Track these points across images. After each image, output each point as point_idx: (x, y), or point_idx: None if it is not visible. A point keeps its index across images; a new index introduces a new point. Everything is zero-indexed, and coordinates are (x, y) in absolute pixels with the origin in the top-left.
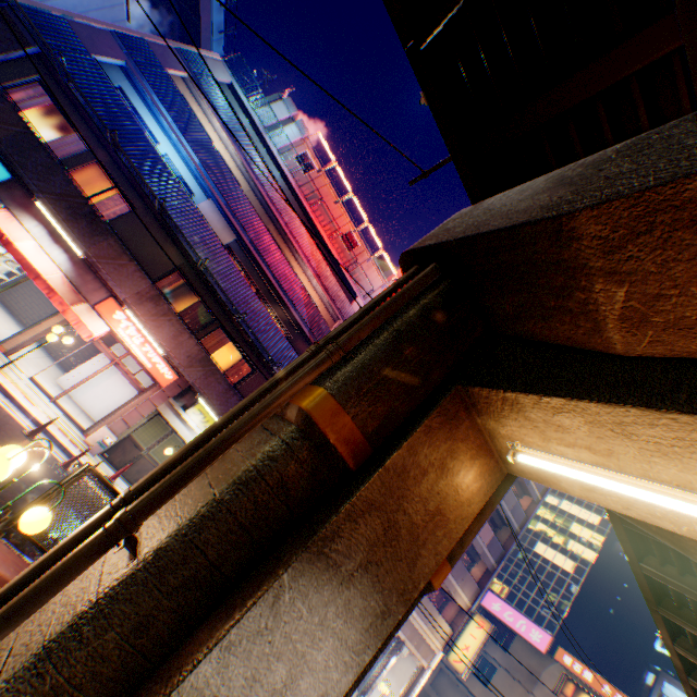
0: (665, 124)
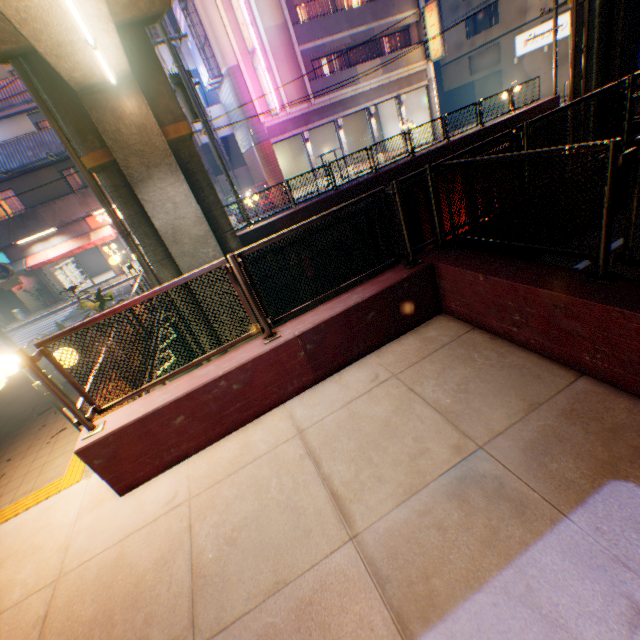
0: None
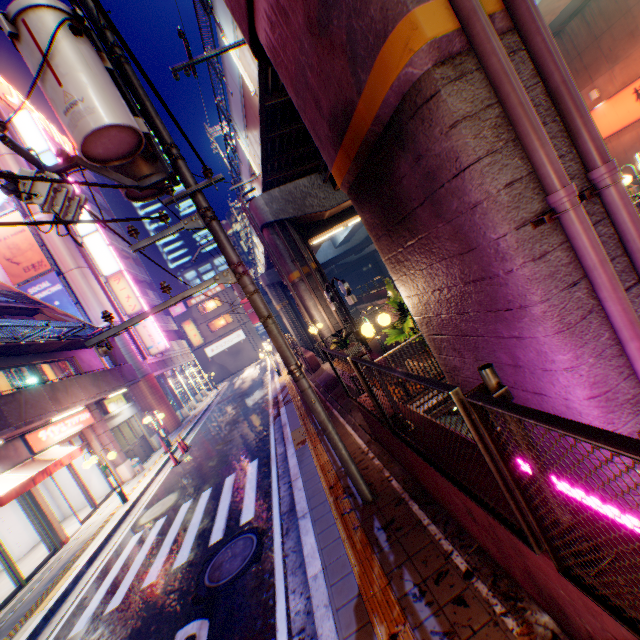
0: (311, 176)
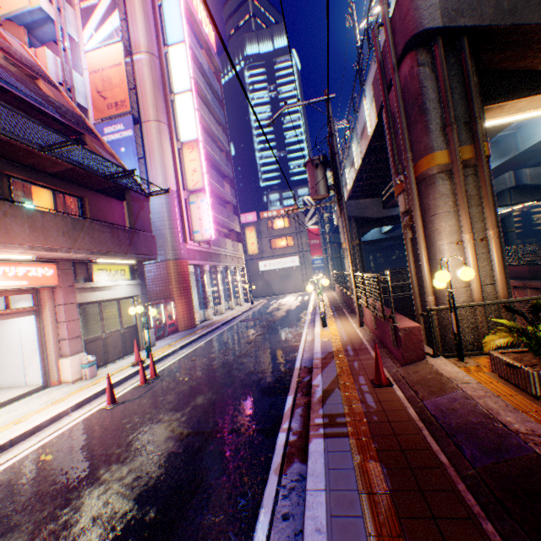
0: None
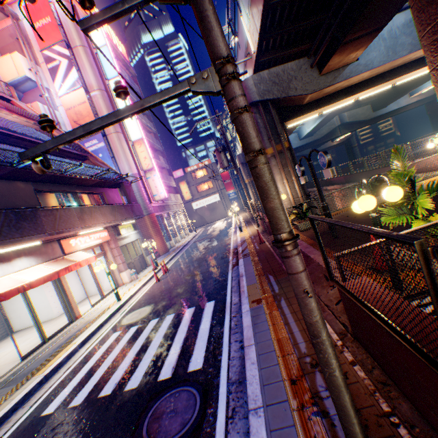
0: (299, 60)
